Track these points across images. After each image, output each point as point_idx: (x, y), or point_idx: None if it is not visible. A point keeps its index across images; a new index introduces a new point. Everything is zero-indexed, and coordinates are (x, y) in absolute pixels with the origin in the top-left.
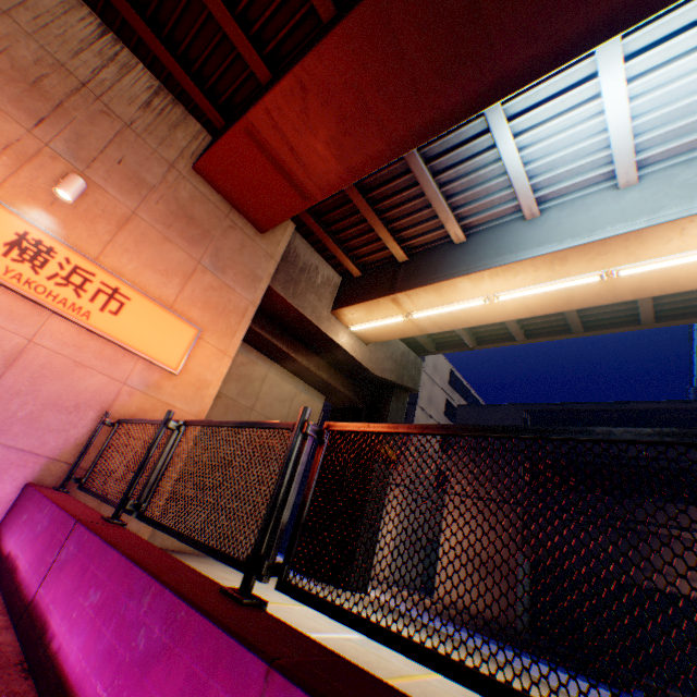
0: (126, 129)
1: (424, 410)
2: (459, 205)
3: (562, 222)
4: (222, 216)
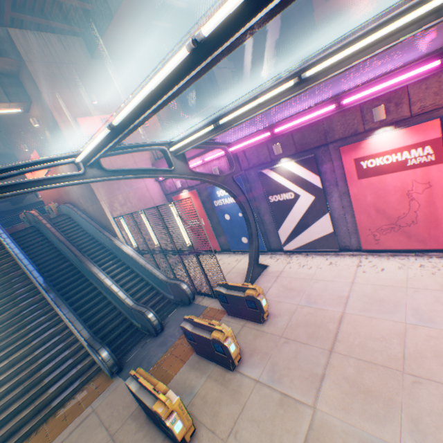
0: (74, 66)
1: (217, 68)
2: None
3: None
4: (112, 68)
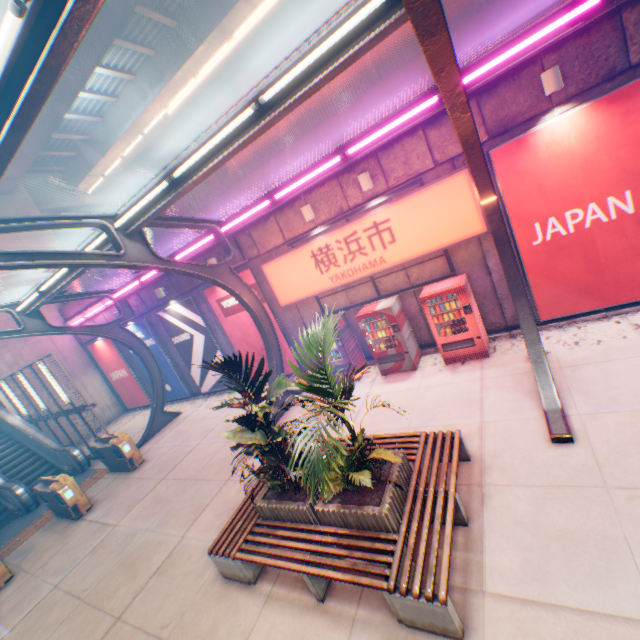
0: None
1: None
2: (73, 128)
3: (113, 123)
4: None
